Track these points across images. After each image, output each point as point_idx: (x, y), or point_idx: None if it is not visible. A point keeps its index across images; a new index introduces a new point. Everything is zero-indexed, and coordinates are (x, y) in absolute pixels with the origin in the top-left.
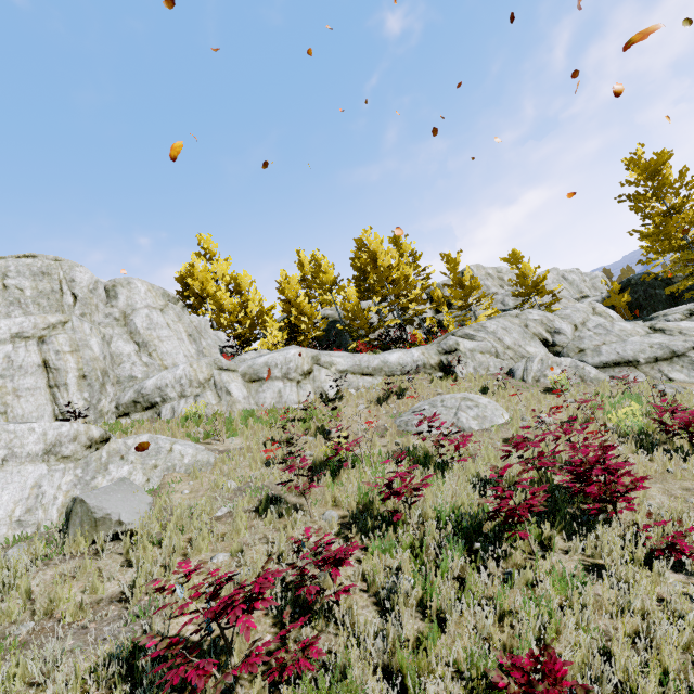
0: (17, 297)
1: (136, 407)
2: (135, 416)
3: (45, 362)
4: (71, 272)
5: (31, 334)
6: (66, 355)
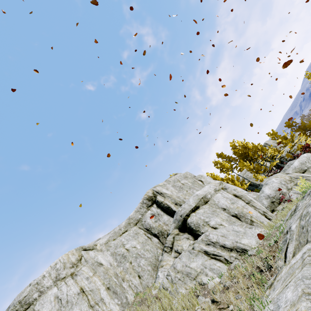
0: (189, 186)
1: (274, 204)
2: (279, 208)
3: (234, 195)
4: (191, 174)
5: (218, 188)
6: (237, 190)
